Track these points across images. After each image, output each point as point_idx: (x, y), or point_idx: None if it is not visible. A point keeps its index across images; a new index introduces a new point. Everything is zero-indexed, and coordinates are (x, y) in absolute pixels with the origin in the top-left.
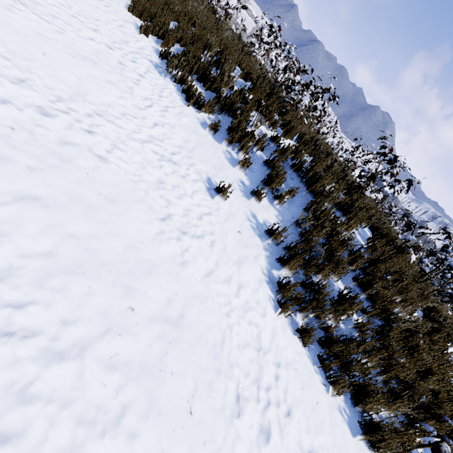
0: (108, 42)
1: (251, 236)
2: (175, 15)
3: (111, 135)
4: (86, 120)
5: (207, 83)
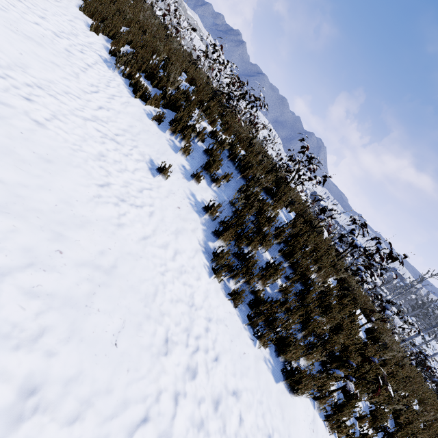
0: (56, 31)
1: (190, 212)
2: (126, 21)
3: (51, 107)
4: (25, 89)
5: (154, 82)
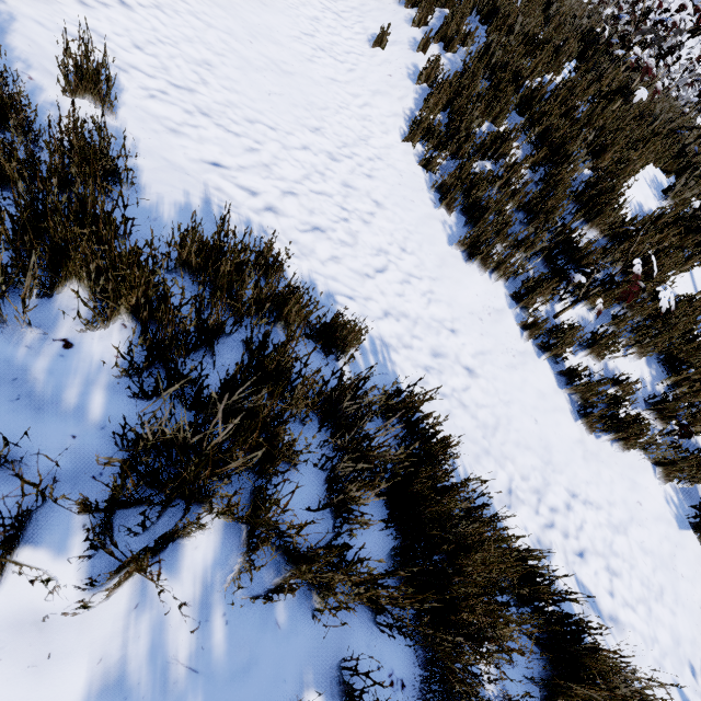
0: None
1: (402, 80)
2: None
3: None
4: None
5: None
